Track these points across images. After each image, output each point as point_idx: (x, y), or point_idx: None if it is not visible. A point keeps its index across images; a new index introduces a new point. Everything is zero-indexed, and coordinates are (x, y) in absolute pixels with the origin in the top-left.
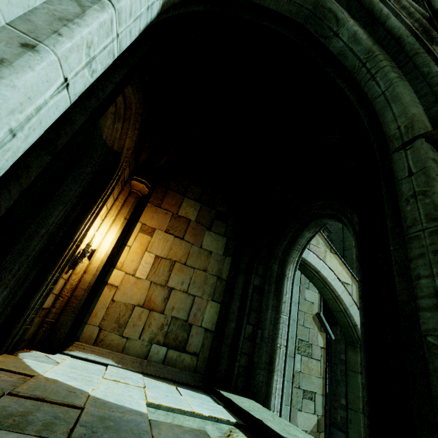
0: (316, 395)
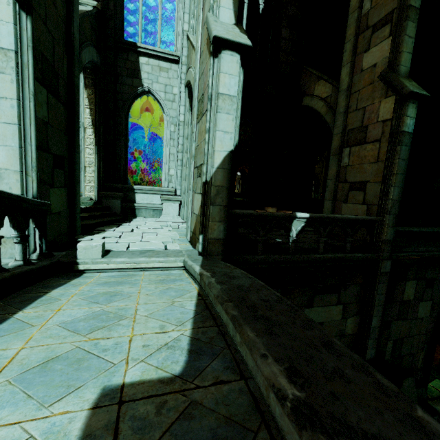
0: (202, 168)
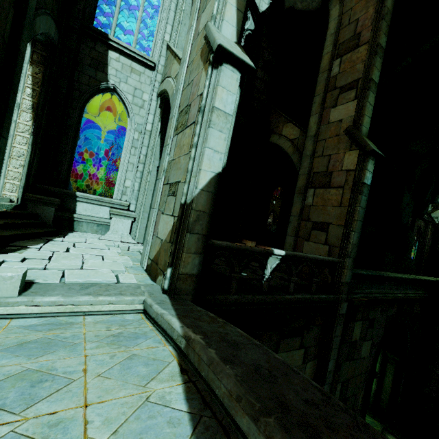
0: (179, 186)
